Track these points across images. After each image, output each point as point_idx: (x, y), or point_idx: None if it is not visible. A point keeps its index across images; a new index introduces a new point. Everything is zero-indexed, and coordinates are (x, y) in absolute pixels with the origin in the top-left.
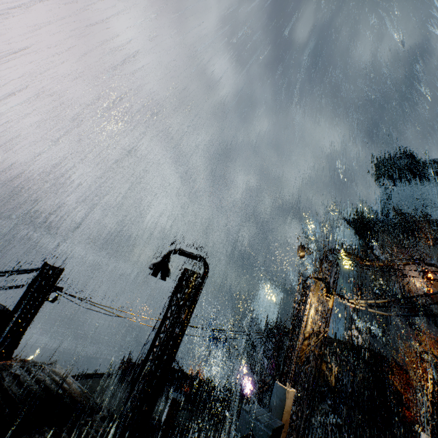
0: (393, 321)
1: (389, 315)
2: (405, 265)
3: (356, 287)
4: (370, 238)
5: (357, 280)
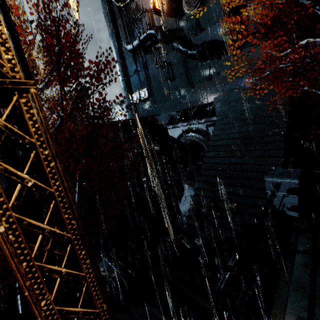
0: (150, 72)
1: (147, 68)
2: None
3: (118, 58)
4: None
5: (116, 48)
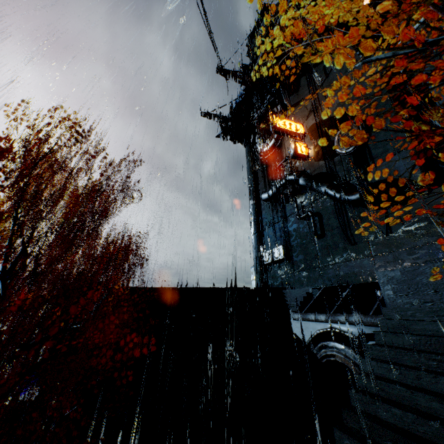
0: (289, 225)
1: (285, 220)
2: (282, 138)
3: (253, 208)
4: (253, 137)
5: (252, 198)
